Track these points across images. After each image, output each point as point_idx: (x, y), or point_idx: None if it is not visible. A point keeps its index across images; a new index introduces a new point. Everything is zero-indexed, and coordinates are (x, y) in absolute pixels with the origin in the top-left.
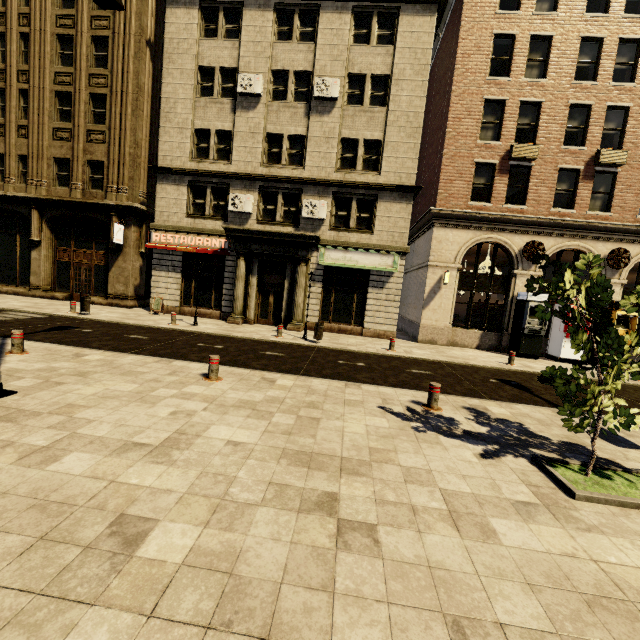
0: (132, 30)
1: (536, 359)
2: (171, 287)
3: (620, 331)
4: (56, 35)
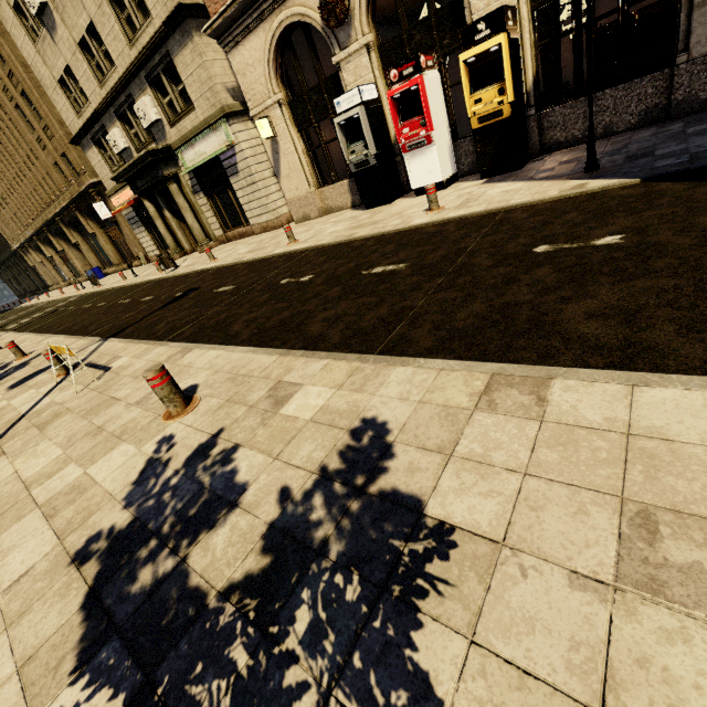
0: None
1: (388, 204)
2: (147, 240)
3: (488, 94)
4: None
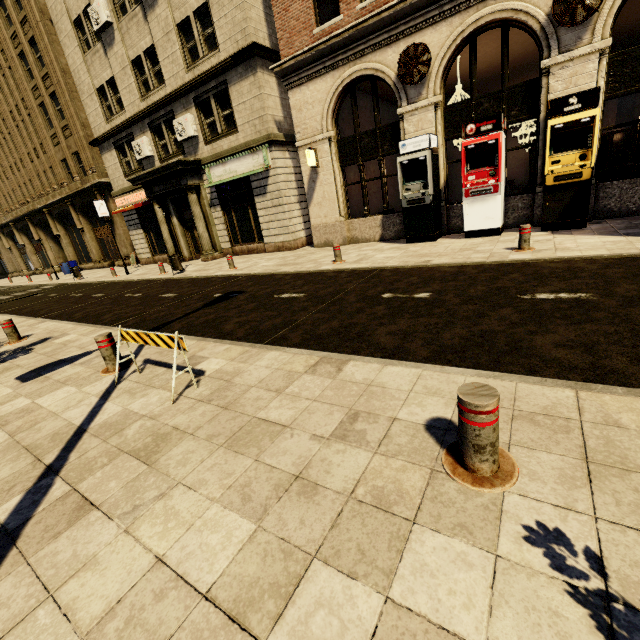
0: (37, 18)
1: (432, 241)
2: (142, 242)
3: (567, 157)
4: (19, 56)
